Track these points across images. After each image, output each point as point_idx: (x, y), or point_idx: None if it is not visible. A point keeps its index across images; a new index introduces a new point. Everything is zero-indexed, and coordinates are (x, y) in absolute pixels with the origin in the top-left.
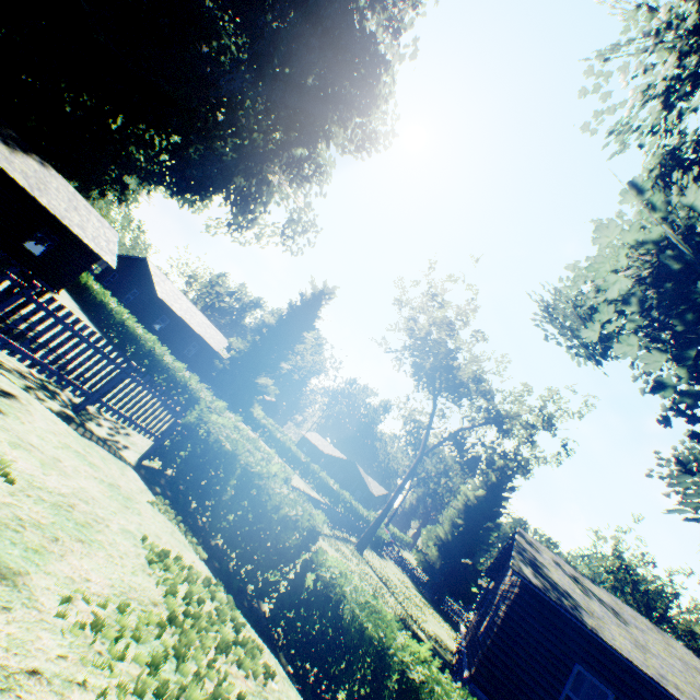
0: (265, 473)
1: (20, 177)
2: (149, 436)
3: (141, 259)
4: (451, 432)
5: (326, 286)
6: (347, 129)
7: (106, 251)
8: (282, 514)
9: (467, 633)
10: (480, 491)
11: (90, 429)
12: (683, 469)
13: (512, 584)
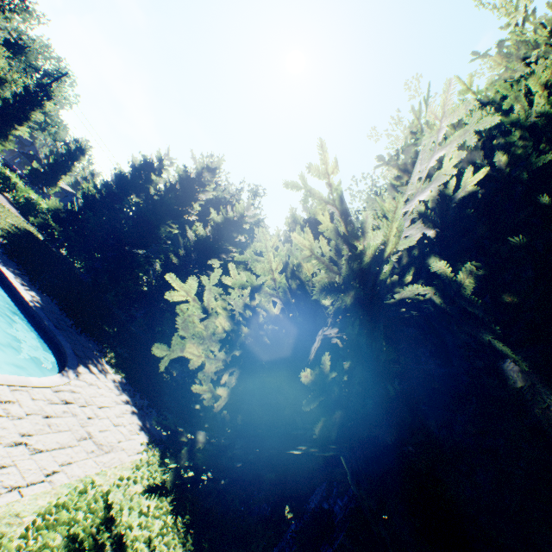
0: None
1: None
2: None
3: None
4: None
5: None
6: None
7: None
8: None
9: None
10: None
11: None
12: None
13: None
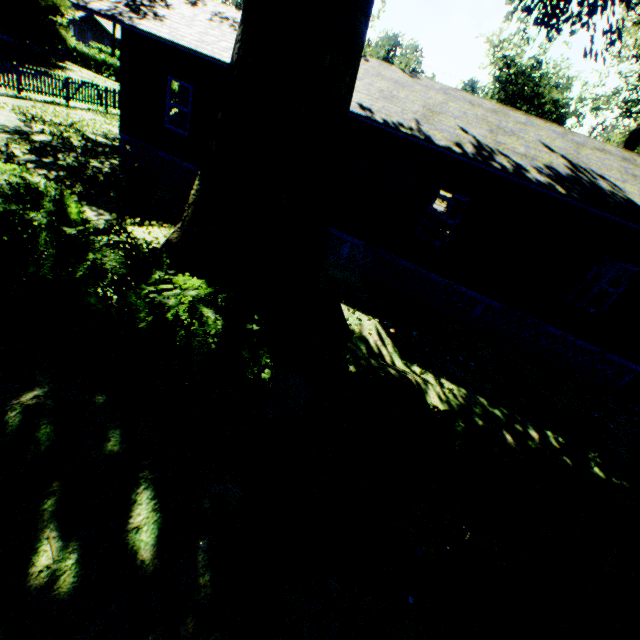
0: None
1: None
2: None
3: None
4: None
5: None
6: None
7: None
8: None
9: None
10: None
11: None
12: None
13: None
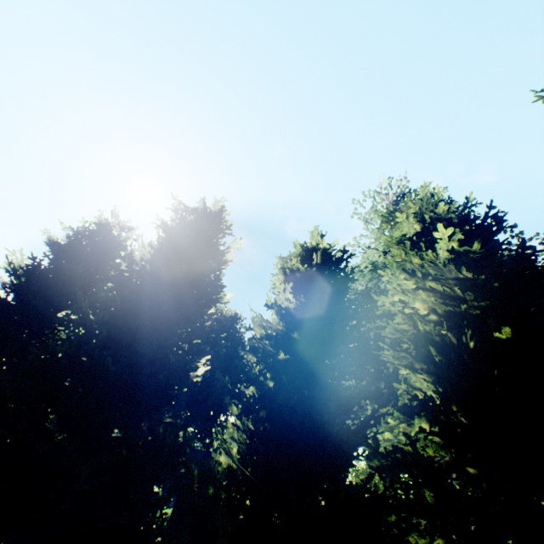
0: None
1: None
2: None
3: None
4: None
5: None
6: None
7: None
8: None
9: None
10: None
11: None
12: None
13: None
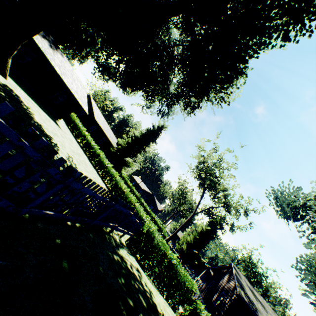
0: (177, 264)
1: (58, 68)
2: (131, 235)
3: (87, 95)
4: (208, 209)
5: (164, 123)
6: (216, 94)
7: (84, 103)
8: (186, 285)
9: (201, 292)
10: (208, 227)
11: (122, 242)
12: (302, 263)
13: (230, 289)
